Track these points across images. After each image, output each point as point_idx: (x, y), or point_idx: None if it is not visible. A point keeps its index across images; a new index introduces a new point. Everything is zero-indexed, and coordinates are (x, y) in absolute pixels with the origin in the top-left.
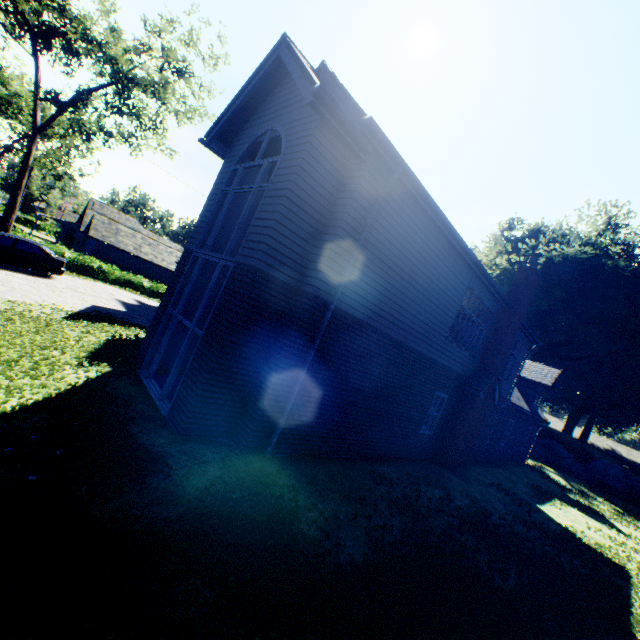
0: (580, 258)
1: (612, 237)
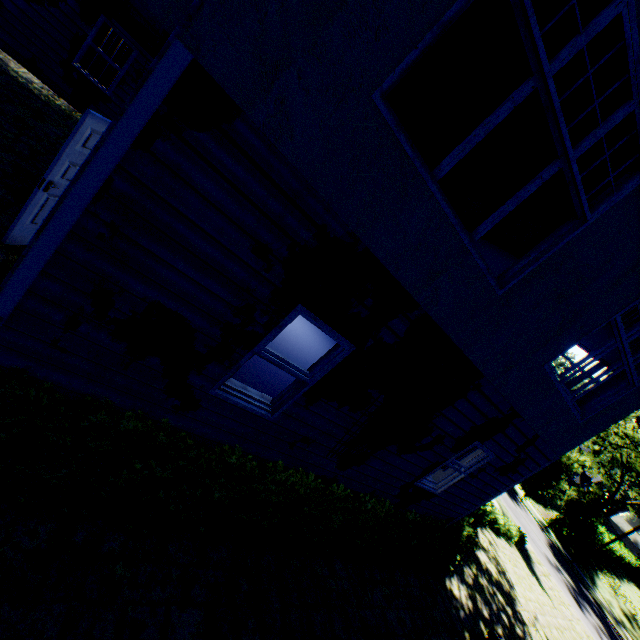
0: None
1: None
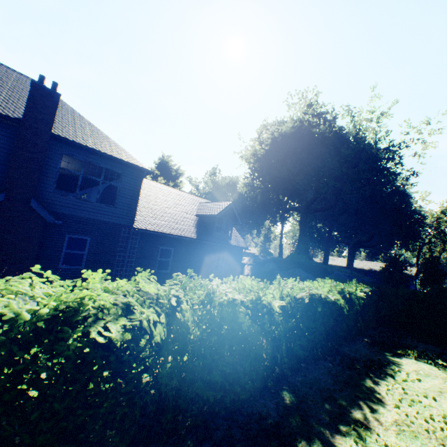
0: (293, 132)
1: (313, 113)
